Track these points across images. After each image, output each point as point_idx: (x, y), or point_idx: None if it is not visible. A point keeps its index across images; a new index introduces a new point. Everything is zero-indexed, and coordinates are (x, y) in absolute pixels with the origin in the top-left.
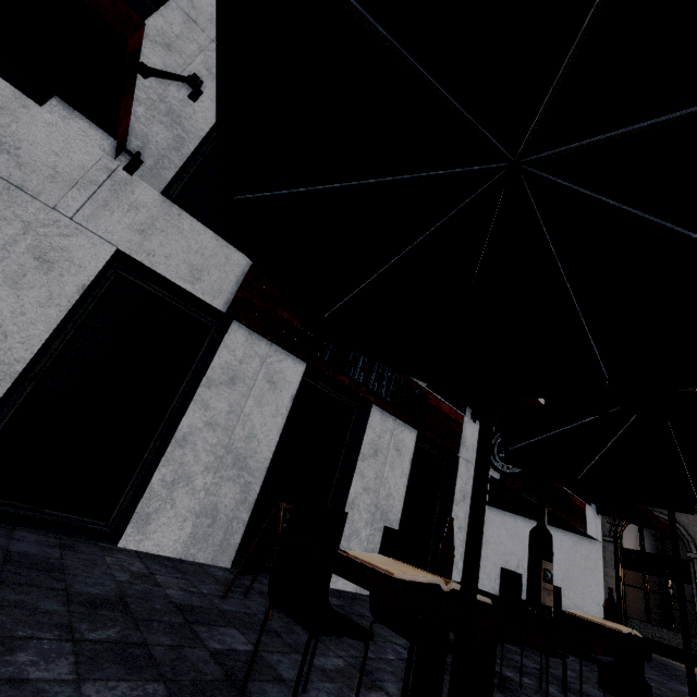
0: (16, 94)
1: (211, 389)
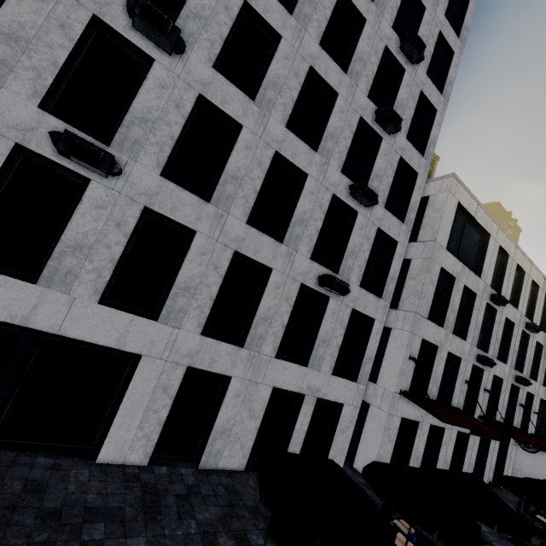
0: None
1: (467, 452)
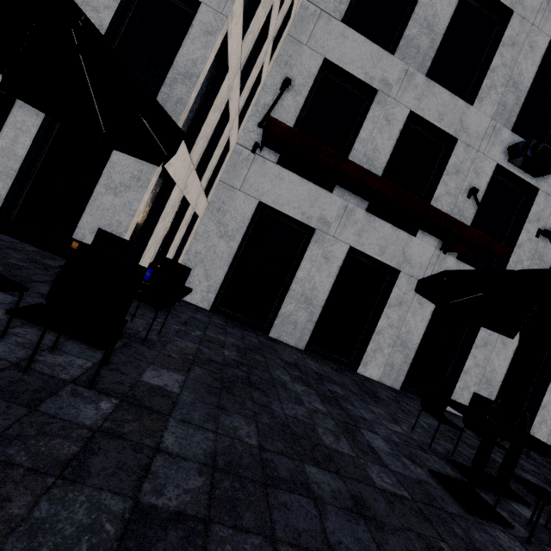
0: (408, 236)
1: (476, 349)
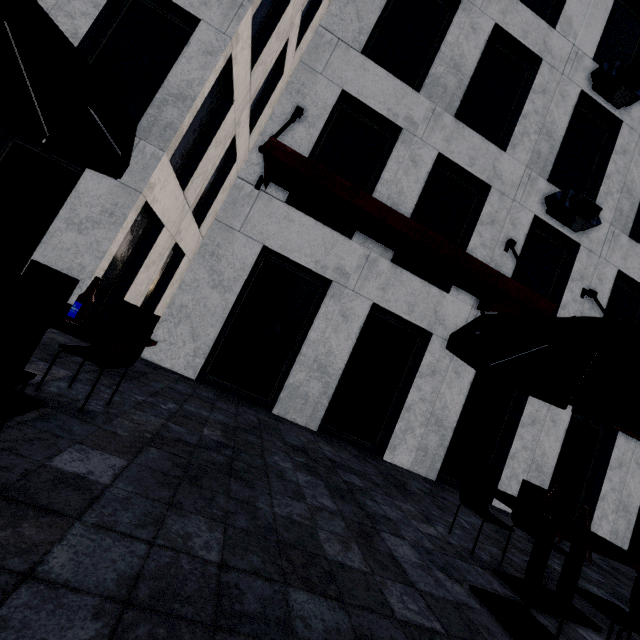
0: (440, 292)
1: (523, 428)
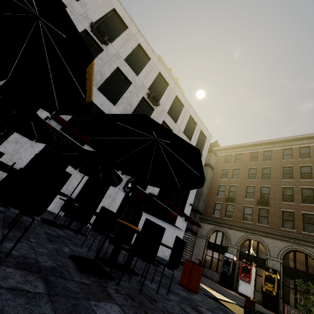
0: None
1: (8, 143)
